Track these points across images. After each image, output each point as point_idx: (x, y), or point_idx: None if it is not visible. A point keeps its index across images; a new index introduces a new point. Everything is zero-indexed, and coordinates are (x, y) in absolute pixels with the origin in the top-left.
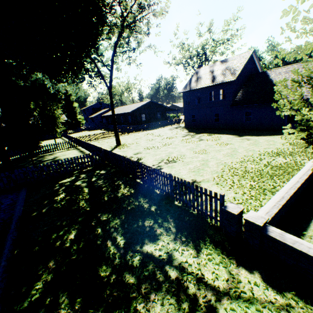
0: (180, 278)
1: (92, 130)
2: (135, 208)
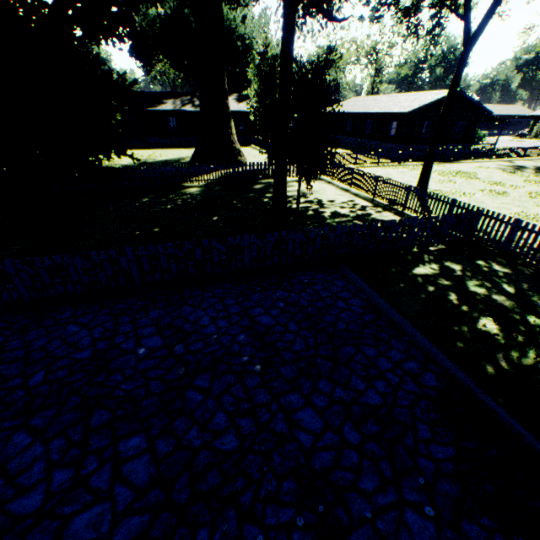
0: None
1: None
2: None
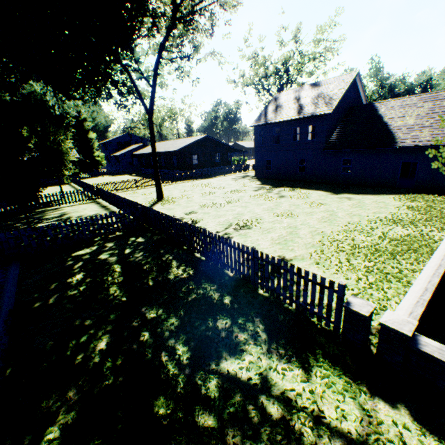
0: (286, 417)
1: (117, 175)
2: (199, 299)
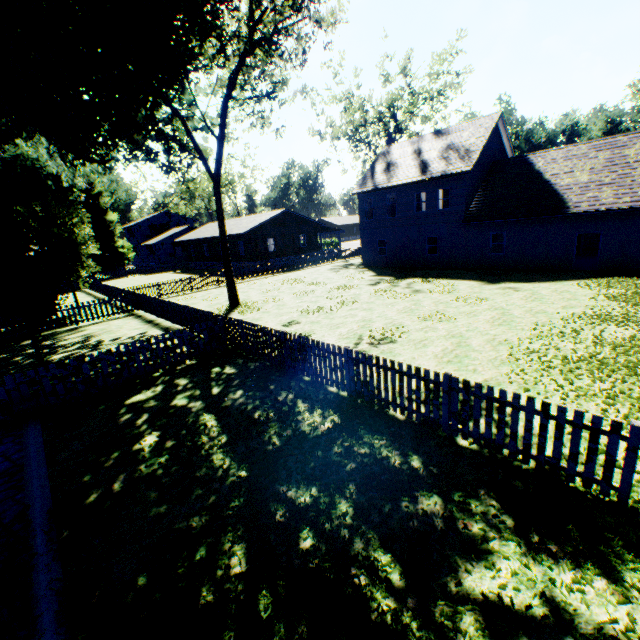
0: None
1: (153, 273)
2: (370, 464)
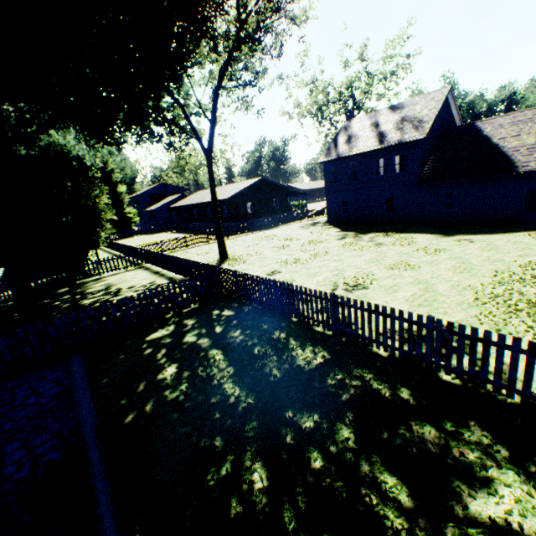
0: None
1: (154, 234)
2: (363, 395)
